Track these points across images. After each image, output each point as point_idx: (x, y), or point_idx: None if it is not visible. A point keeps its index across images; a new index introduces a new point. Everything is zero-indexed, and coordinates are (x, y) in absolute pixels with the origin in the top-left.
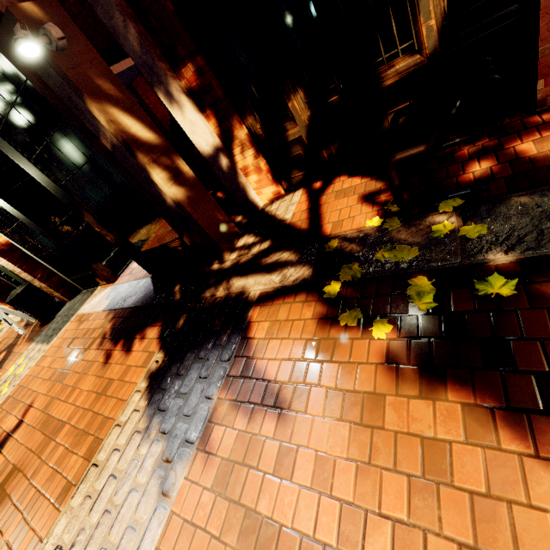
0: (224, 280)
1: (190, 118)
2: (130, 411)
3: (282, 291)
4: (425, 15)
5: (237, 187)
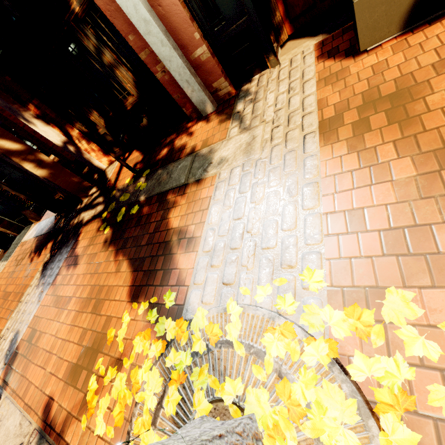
0: (79, 214)
1: (42, 129)
2: (35, 280)
3: (93, 218)
4: (124, 82)
5: (85, 160)
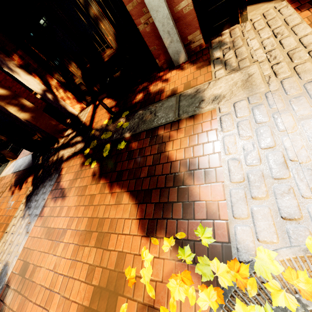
0: (57, 152)
1: (24, 78)
2: (19, 211)
3: (74, 154)
4: (106, 35)
5: (61, 107)
